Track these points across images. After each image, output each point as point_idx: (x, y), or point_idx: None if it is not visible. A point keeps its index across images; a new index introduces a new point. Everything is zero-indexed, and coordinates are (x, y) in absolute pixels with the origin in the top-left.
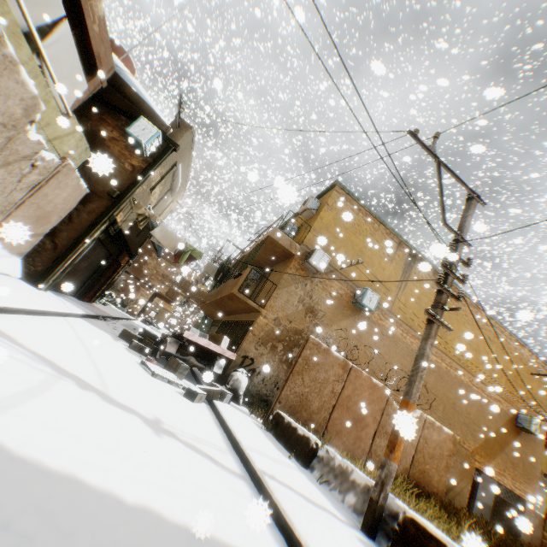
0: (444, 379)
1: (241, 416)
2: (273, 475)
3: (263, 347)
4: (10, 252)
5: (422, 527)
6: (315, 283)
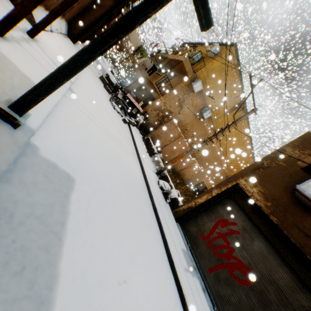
0: (213, 154)
1: (137, 133)
2: (142, 155)
3: (154, 111)
4: (65, 21)
5: (168, 177)
6: (190, 95)
